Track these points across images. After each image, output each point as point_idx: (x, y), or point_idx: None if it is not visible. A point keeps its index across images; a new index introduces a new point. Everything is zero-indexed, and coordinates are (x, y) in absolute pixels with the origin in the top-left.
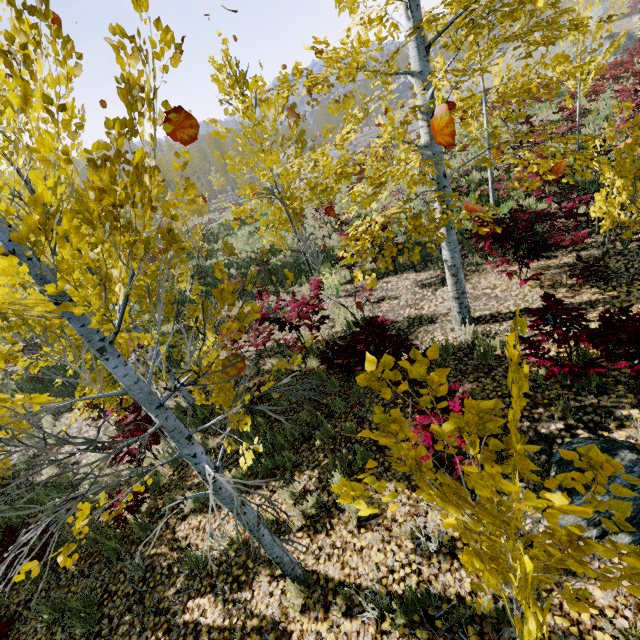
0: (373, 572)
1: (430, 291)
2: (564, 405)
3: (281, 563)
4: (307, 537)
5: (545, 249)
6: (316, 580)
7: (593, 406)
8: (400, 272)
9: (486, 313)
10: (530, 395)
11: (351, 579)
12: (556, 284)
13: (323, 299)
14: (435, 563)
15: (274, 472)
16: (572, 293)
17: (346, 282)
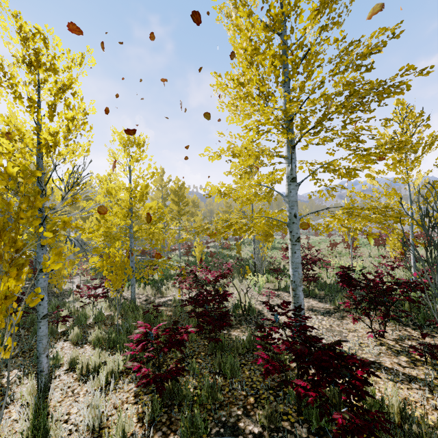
0: (62, 414)
1: (309, 313)
2: (268, 412)
3: (38, 358)
4: (74, 379)
5: (381, 305)
6: (46, 397)
7: (297, 437)
8: (309, 297)
9: (322, 341)
10: (269, 399)
11: (53, 409)
12: (403, 352)
13: (251, 291)
14: (82, 436)
15: (114, 347)
16: (408, 364)
17: (274, 289)
